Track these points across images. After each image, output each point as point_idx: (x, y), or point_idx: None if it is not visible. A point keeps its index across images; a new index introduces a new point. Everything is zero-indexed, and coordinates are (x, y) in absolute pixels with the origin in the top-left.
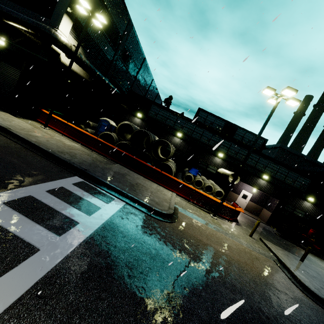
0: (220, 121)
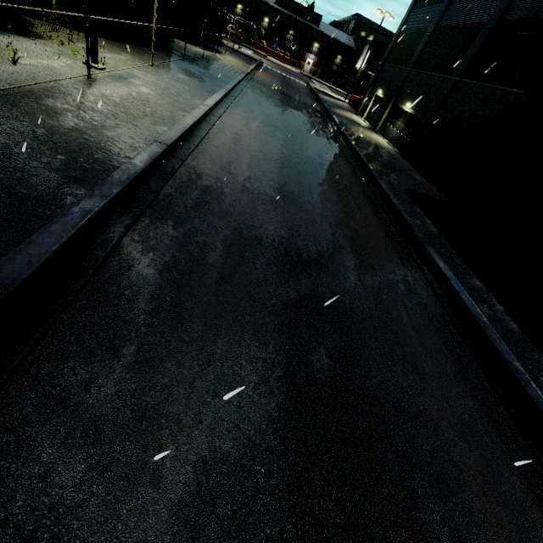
0: (292, 3)
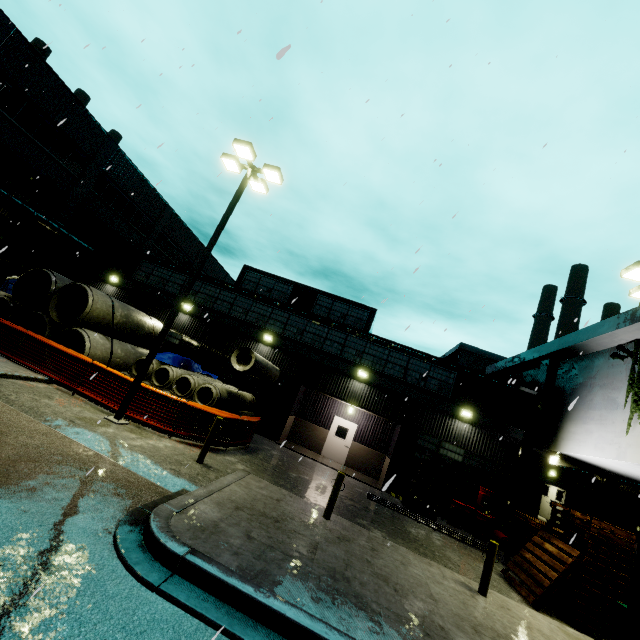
0: (285, 284)
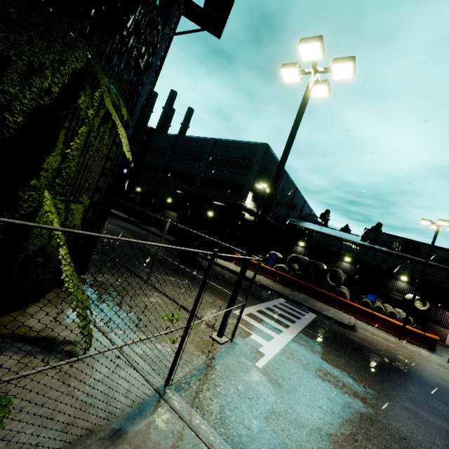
0: (395, 239)
